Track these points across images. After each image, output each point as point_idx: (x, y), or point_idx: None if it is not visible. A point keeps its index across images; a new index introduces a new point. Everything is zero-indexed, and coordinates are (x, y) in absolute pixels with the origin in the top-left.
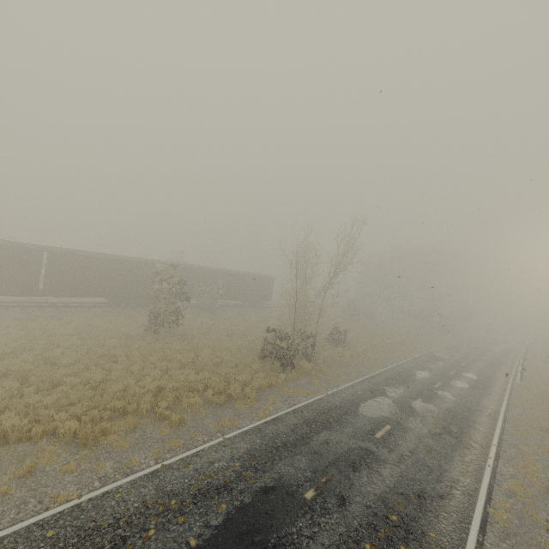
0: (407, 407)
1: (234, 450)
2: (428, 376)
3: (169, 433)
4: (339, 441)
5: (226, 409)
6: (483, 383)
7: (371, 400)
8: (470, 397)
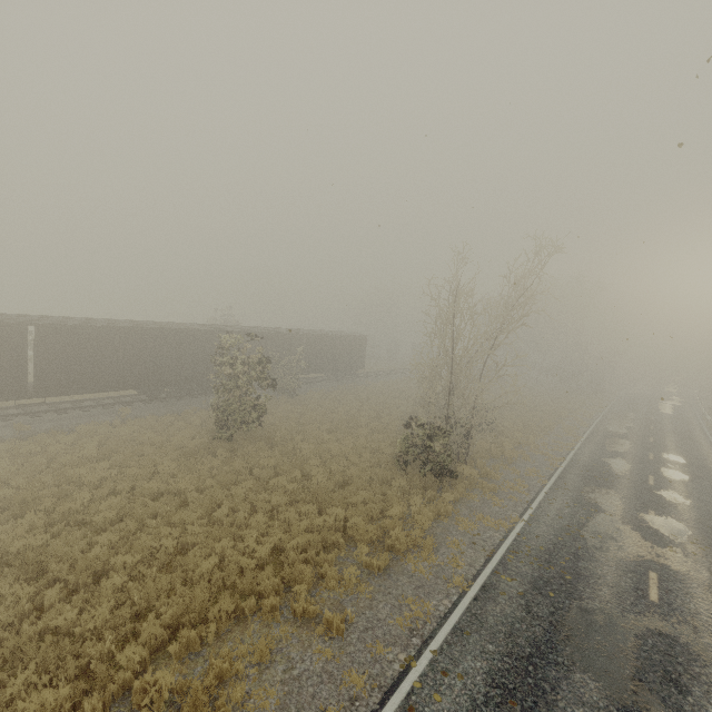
0: (648, 530)
1: (467, 681)
2: (628, 466)
3: (333, 654)
4: (610, 622)
5: (398, 577)
6: (699, 469)
7: (592, 523)
8: (705, 496)
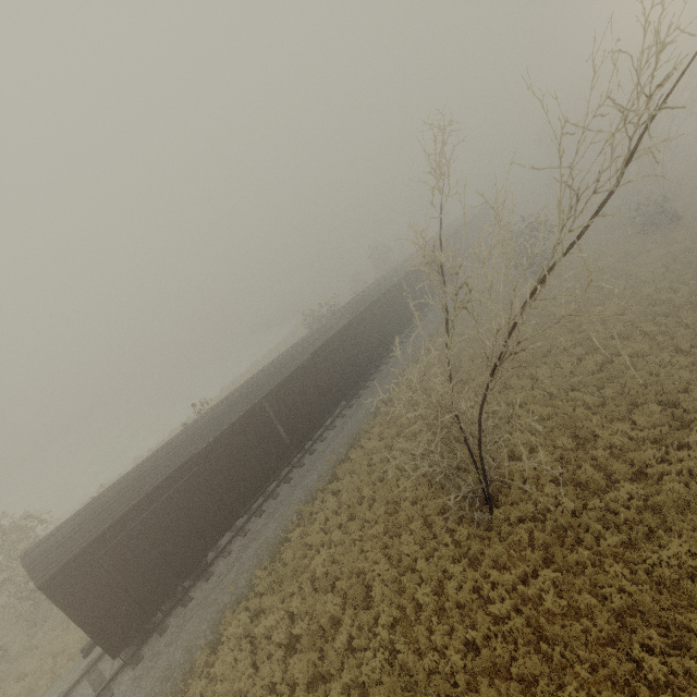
0: None
1: None
2: None
3: None
4: None
5: None
6: None
7: None
8: None
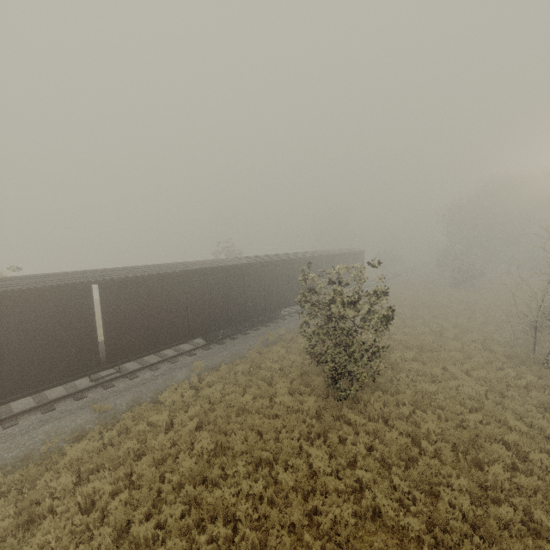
0: None
1: None
2: None
3: None
4: None
5: None
6: None
7: None
8: None
